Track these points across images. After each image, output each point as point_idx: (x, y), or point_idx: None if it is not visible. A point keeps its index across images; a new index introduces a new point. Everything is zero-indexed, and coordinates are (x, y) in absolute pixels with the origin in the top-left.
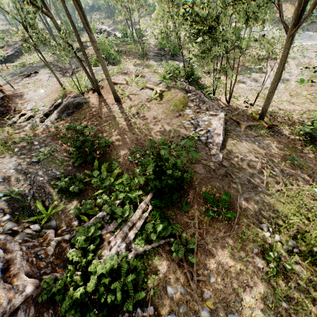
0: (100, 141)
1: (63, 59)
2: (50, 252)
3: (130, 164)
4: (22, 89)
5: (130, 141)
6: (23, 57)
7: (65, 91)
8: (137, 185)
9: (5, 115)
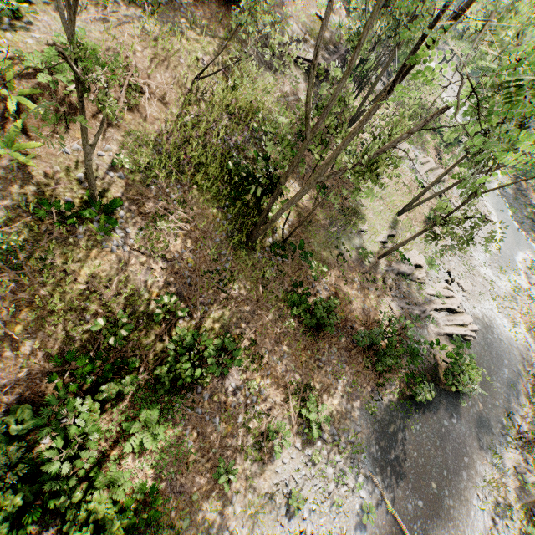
0: None
1: None
2: None
3: None
4: None
5: None
6: None
7: None
8: None
9: None
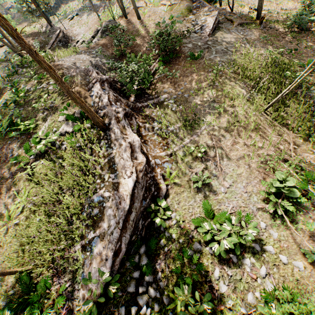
0: (129, 37)
1: (93, 2)
2: (111, 80)
3: (148, 52)
4: (70, 29)
5: (148, 41)
6: (60, 9)
7: (101, 22)
8: (151, 59)
9: (67, 44)
